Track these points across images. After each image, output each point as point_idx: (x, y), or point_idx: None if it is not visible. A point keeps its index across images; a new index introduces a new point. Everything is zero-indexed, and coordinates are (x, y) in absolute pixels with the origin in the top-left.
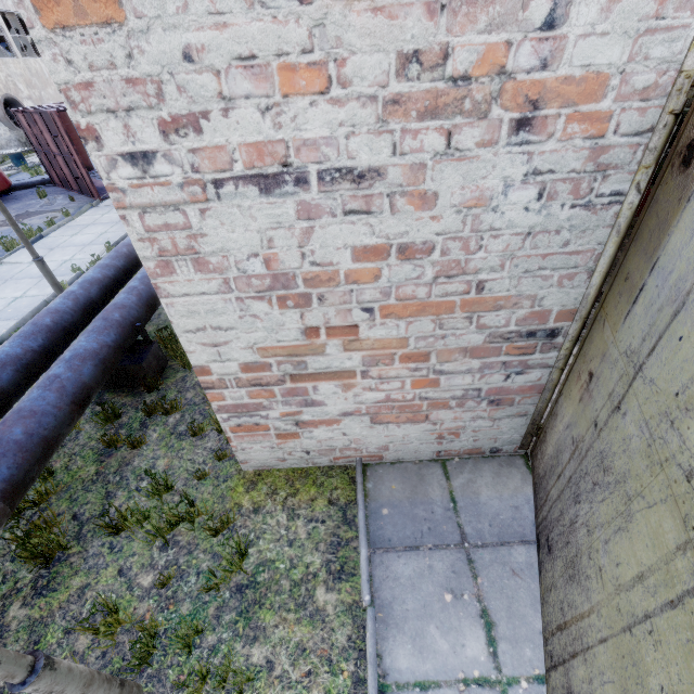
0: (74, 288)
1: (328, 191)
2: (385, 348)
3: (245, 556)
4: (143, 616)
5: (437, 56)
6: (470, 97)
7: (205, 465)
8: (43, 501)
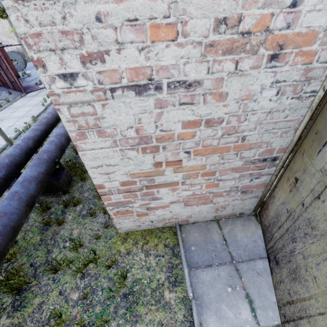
0: (19, 142)
1: (172, 93)
2: (194, 170)
3: (126, 278)
4: (75, 316)
5: (235, 21)
6: (249, 42)
7: (99, 231)
8: (13, 258)
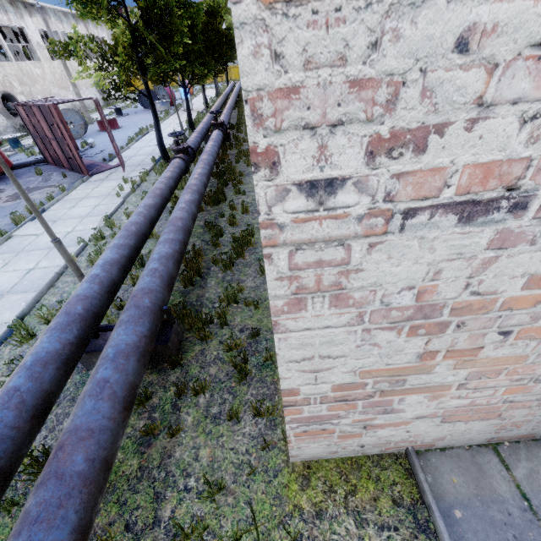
0: (97, 271)
1: None
2: (499, 364)
3: None
4: None
5: None
6: None
7: (249, 456)
8: None
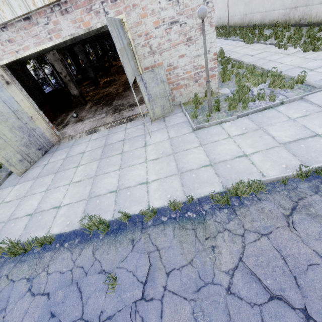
0: None
1: None
2: None
3: (1, 168)
4: None
5: None
6: None
7: None
8: None
